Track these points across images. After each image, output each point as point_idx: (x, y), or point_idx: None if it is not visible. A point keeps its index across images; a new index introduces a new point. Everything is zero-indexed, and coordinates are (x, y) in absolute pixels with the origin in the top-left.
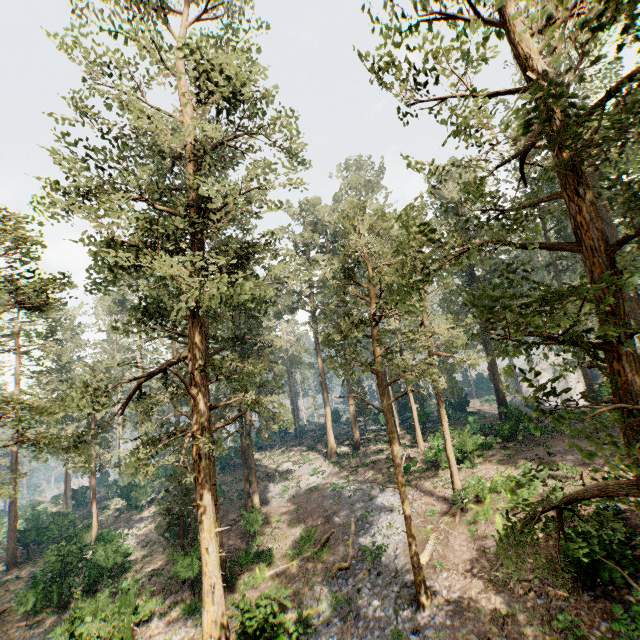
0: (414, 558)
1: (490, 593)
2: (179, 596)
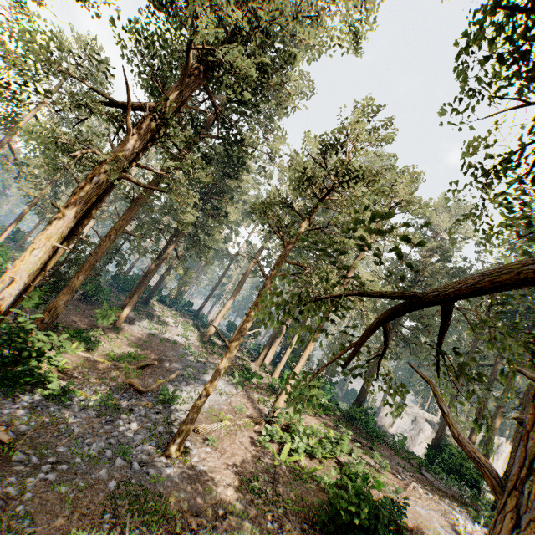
0: (194, 409)
1: (232, 488)
2: None
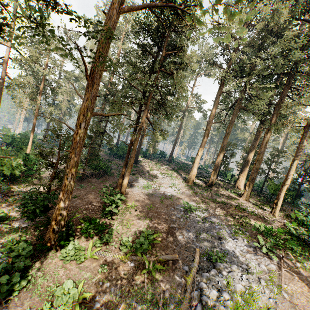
0: None
1: None
2: (26, 224)
